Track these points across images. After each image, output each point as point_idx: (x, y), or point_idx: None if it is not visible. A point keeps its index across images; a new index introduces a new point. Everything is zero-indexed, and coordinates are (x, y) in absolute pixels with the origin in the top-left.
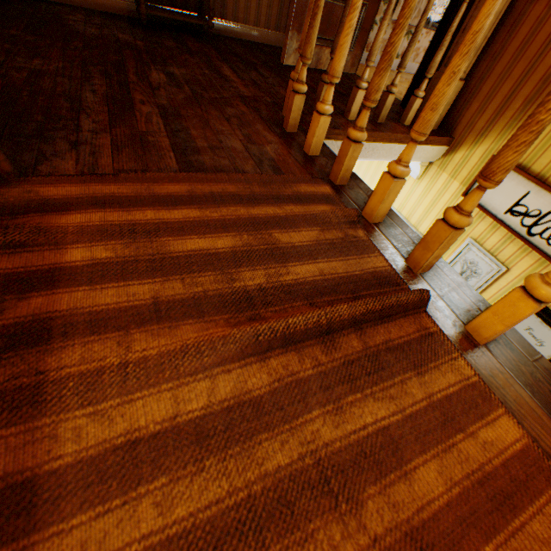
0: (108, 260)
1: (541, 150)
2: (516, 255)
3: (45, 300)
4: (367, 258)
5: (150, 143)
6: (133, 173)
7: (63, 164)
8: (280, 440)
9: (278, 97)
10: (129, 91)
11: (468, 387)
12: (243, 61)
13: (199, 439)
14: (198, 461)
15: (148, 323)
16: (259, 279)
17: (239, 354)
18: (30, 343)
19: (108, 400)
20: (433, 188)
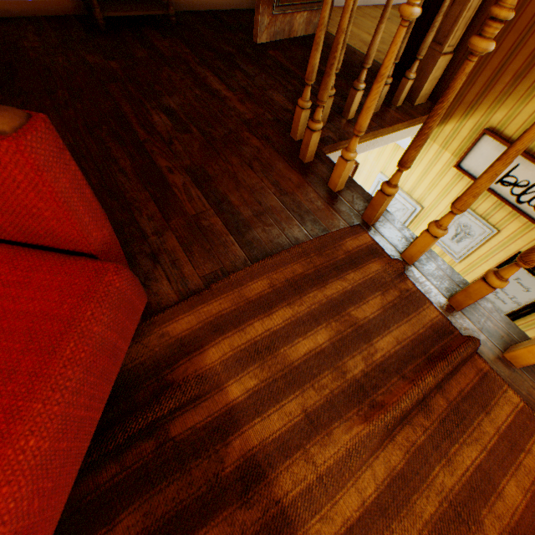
0: (256, 387)
1: (529, 125)
2: (505, 219)
3: (241, 441)
4: (422, 312)
5: (207, 229)
6: (220, 280)
7: (159, 286)
8: (424, 496)
9: (276, 108)
10: (150, 157)
11: (518, 413)
12: (219, 55)
13: (381, 512)
14: (387, 527)
15: (311, 435)
16: (360, 365)
17: (379, 442)
18: (255, 479)
19: (323, 506)
20: (424, 159)
